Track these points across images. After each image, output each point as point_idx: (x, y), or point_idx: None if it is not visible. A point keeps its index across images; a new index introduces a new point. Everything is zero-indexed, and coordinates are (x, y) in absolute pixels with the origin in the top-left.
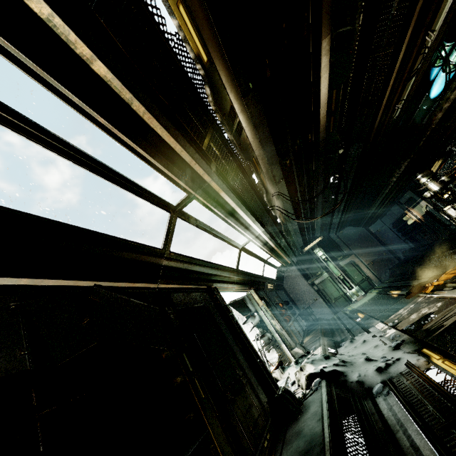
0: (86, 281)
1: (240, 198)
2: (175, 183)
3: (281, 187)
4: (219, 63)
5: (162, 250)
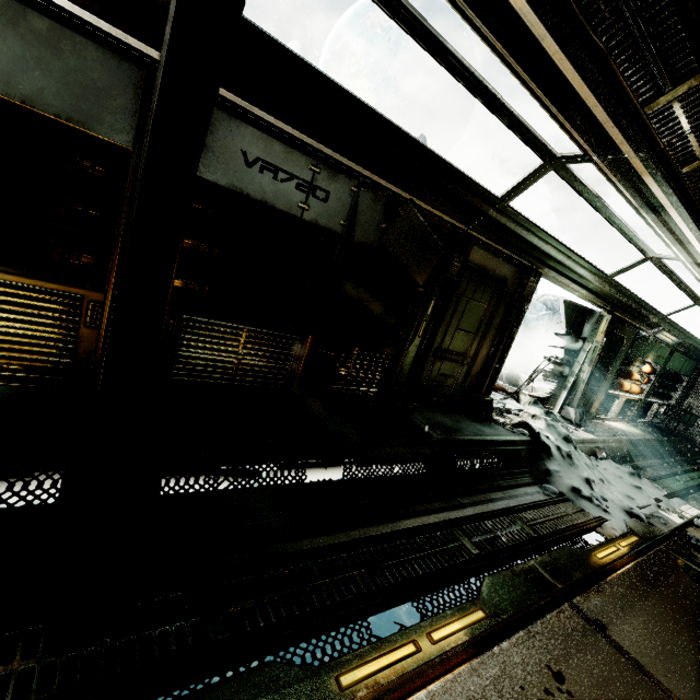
0: (405, 192)
1: (687, 199)
2: (569, 134)
3: None
4: None
5: (497, 199)
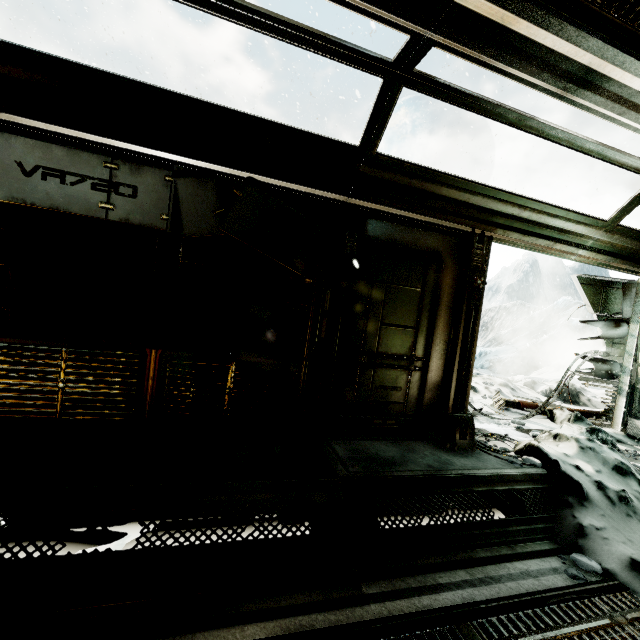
0: (237, 170)
1: (616, 34)
2: (363, 13)
3: None
4: None
5: (357, 149)
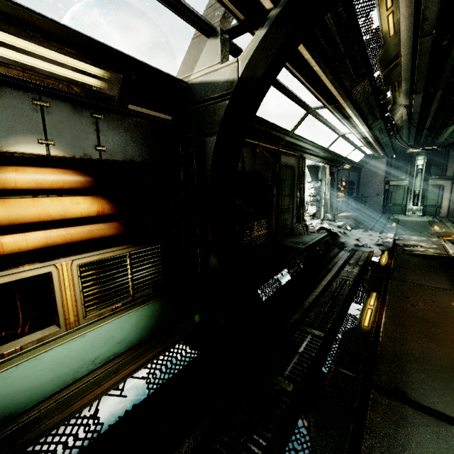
0: (257, 142)
1: (360, 112)
2: (320, 101)
3: (419, 97)
4: (405, 31)
5: (290, 132)
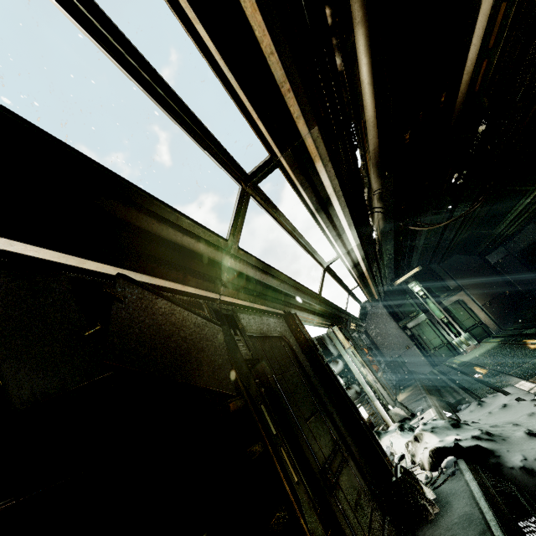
0: (102, 263)
1: (340, 180)
2: (253, 126)
3: (385, 184)
4: None
5: (227, 242)
